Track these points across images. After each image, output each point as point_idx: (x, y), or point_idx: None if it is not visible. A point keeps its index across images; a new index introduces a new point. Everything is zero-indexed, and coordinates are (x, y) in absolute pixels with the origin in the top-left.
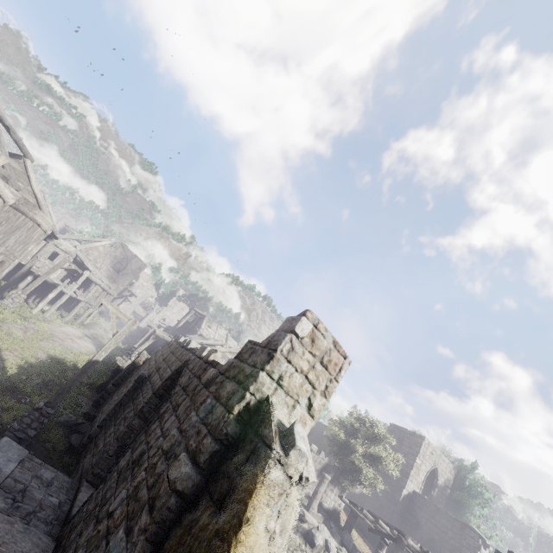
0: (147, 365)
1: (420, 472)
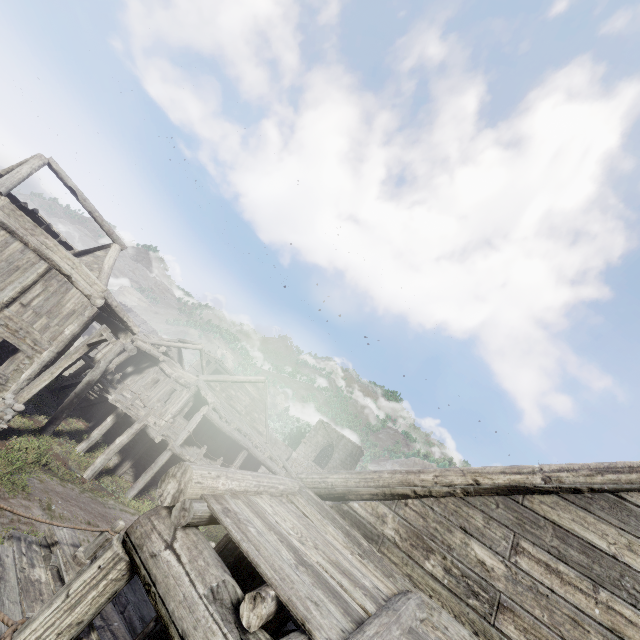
0: None
1: None
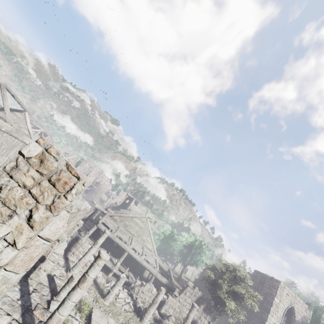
0: None
1: (279, 309)
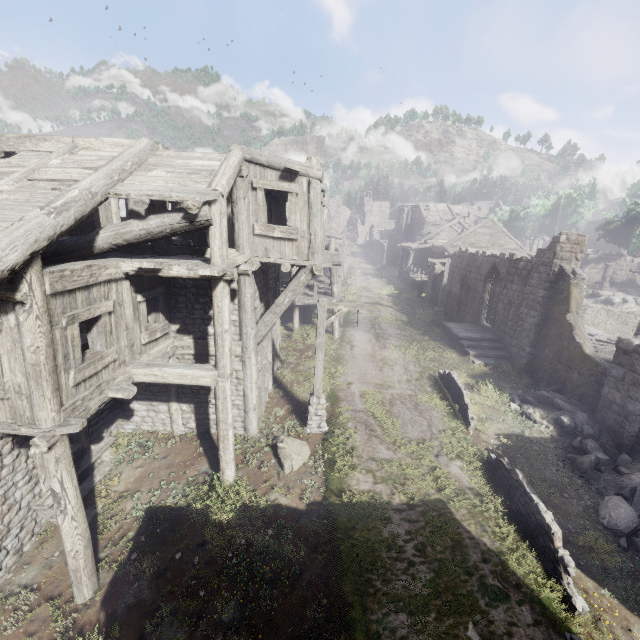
0: (450, 272)
1: None
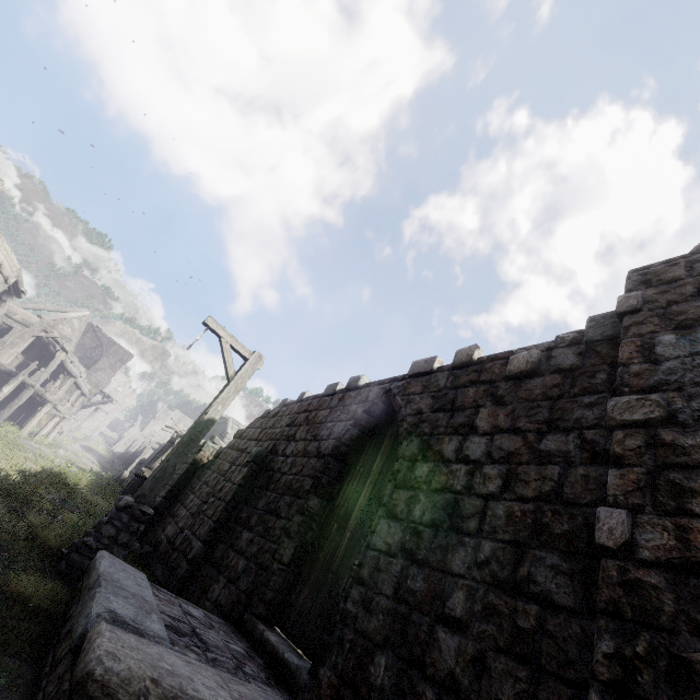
0: (235, 452)
1: None
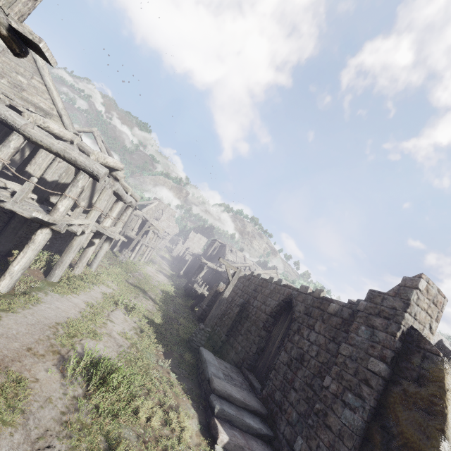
0: (233, 293)
1: None
